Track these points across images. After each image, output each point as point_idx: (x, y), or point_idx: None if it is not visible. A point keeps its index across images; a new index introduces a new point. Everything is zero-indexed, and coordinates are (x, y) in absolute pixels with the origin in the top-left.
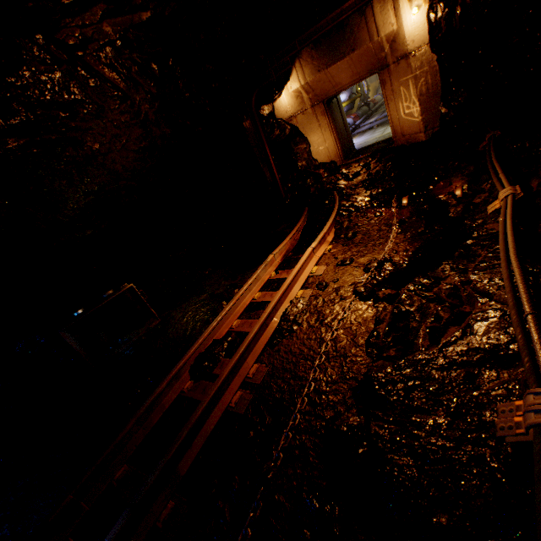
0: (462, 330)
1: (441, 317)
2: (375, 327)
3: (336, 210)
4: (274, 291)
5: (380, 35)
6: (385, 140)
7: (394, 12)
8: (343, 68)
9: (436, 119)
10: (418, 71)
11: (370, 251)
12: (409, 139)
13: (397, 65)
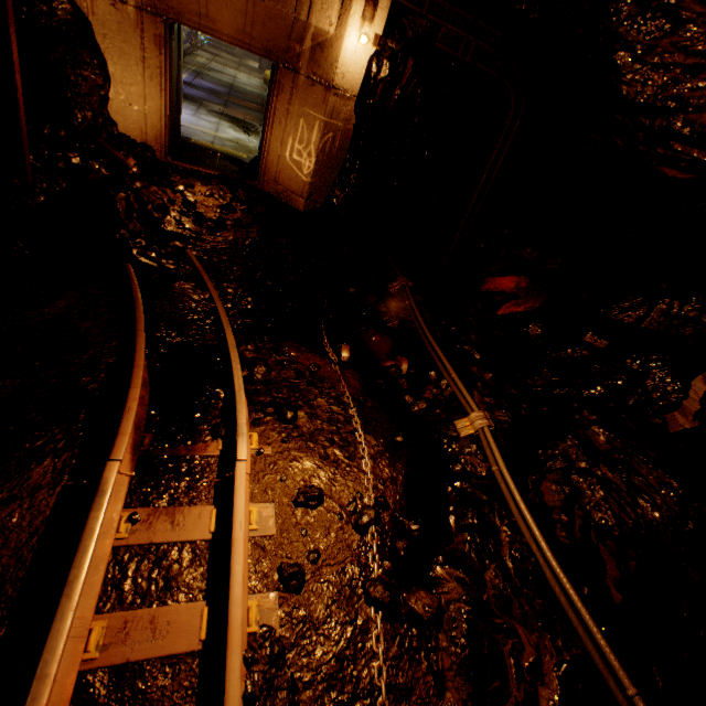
0: (560, 698)
1: (521, 665)
2: (445, 699)
3: (228, 322)
4: (152, 602)
5: (311, 20)
6: (236, 159)
7: (340, 8)
8: (235, 5)
9: (324, 194)
10: (333, 120)
11: (343, 470)
12: (283, 193)
13: (311, 85)
